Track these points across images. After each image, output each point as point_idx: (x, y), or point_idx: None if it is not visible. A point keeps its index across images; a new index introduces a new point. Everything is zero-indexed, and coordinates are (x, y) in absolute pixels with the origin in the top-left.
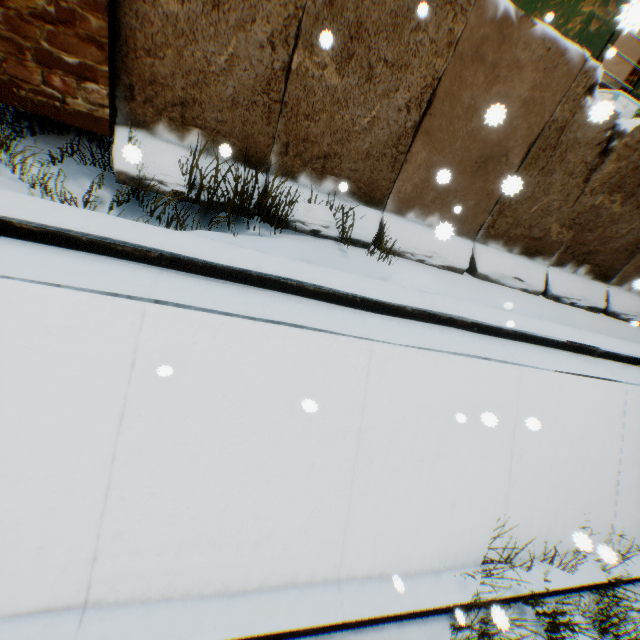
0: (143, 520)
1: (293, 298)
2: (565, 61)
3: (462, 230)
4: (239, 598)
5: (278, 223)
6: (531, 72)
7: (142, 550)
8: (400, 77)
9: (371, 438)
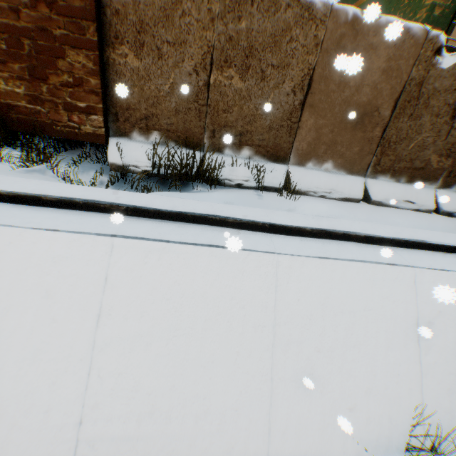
0: (113, 394)
1: (218, 228)
2: (410, 36)
3: (353, 170)
4: None
5: (211, 182)
6: (384, 49)
7: (113, 417)
8: (284, 73)
9: (284, 331)
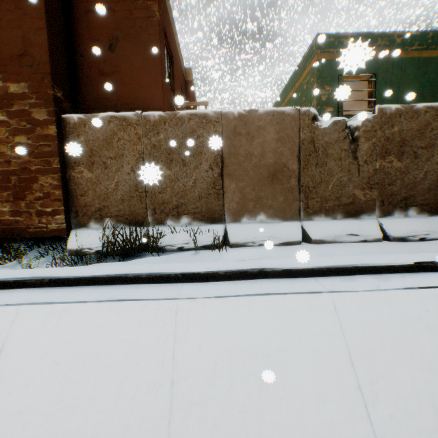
0: None
1: (132, 286)
2: (287, 114)
3: (286, 217)
4: None
5: (152, 249)
6: (271, 126)
7: None
8: (200, 157)
9: (184, 389)
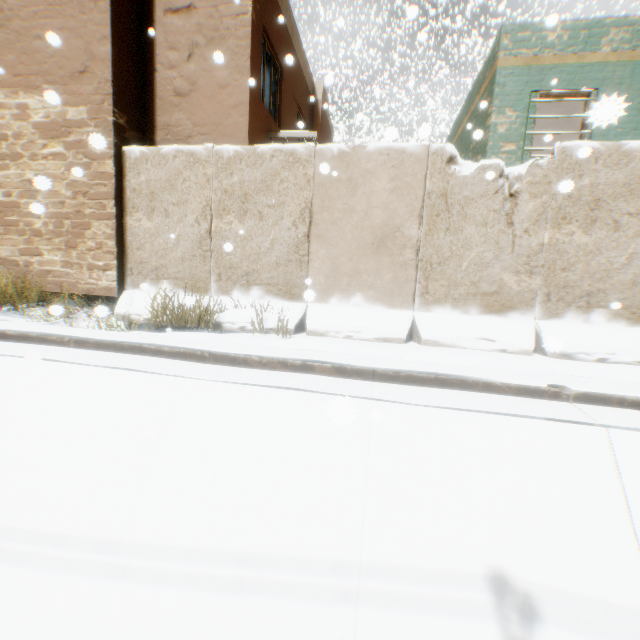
0: None
1: (151, 358)
2: (409, 154)
3: (394, 303)
4: None
5: (206, 324)
6: (383, 171)
7: None
8: (281, 210)
9: (161, 473)
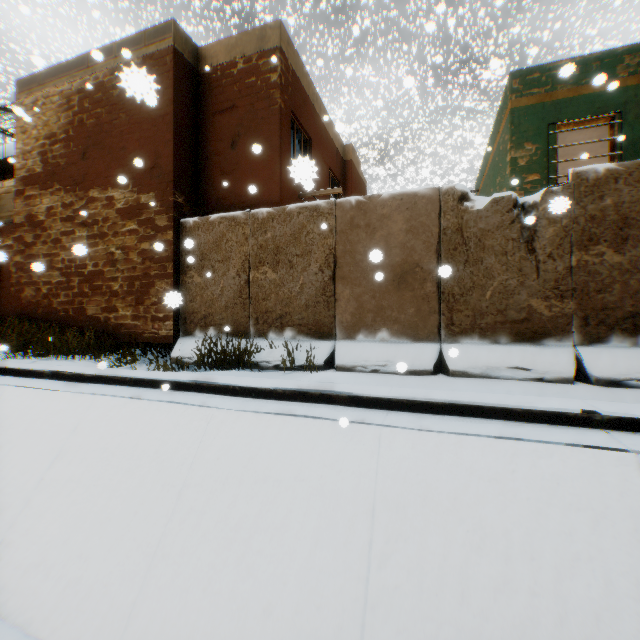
0: (26, 535)
1: (192, 393)
2: (421, 196)
3: (419, 336)
4: (30, 638)
5: (244, 364)
6: (398, 214)
7: (13, 561)
8: (309, 258)
9: (191, 494)
